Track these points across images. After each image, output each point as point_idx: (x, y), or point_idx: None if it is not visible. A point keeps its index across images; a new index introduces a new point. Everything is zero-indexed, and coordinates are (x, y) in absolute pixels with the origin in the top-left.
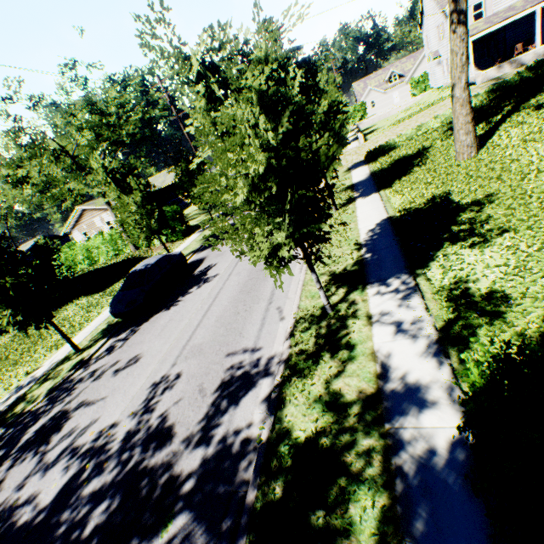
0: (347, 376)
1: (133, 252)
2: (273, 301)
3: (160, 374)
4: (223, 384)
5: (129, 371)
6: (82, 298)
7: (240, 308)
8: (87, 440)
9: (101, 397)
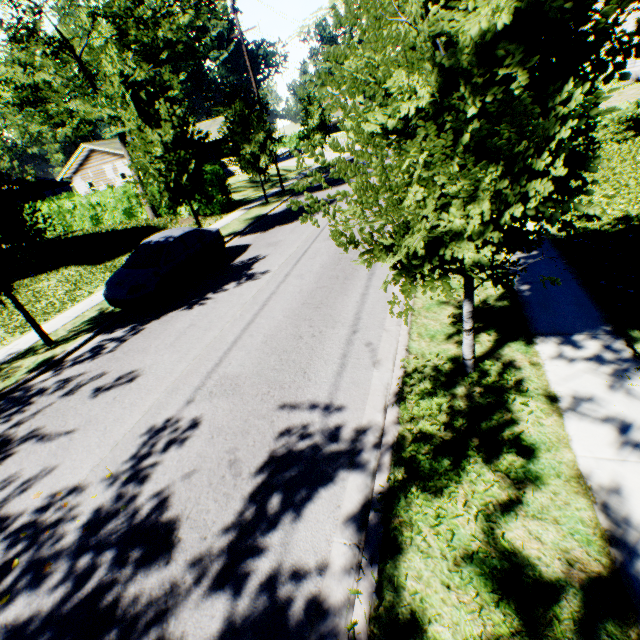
0: (531, 517)
1: (151, 219)
2: (359, 329)
3: (165, 412)
4: (272, 461)
5: (117, 395)
6: (72, 268)
7: (303, 329)
8: (26, 507)
9: (66, 429)
